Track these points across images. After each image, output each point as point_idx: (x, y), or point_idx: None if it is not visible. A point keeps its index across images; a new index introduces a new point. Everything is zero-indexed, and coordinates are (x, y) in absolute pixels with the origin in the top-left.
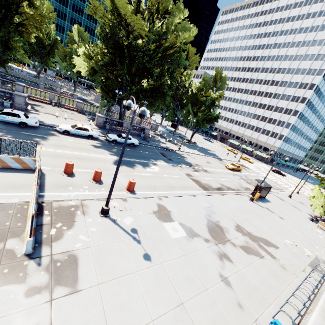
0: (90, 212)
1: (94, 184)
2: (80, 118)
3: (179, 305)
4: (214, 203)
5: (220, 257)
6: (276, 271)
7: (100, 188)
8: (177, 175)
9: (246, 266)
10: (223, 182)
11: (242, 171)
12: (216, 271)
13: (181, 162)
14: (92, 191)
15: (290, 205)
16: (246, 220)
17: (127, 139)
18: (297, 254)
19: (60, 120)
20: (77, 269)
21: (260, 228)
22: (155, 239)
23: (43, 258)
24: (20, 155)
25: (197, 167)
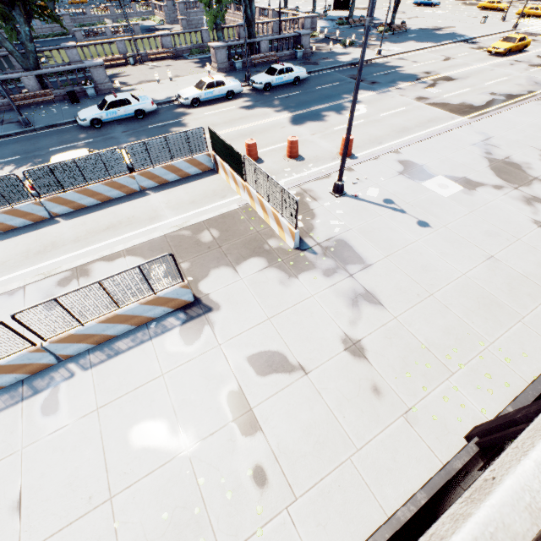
0: (320, 195)
1: (294, 162)
2: (185, 69)
3: (488, 259)
4: (490, 132)
5: (528, 203)
6: None
7: (306, 166)
8: (403, 107)
9: None
10: (492, 88)
11: (530, 49)
12: (526, 219)
13: (395, 79)
14: (299, 173)
15: None
16: None
17: (365, 51)
18: None
19: (167, 86)
20: (354, 250)
21: None
22: (422, 204)
23: (313, 248)
24: (192, 154)
25: (430, 77)
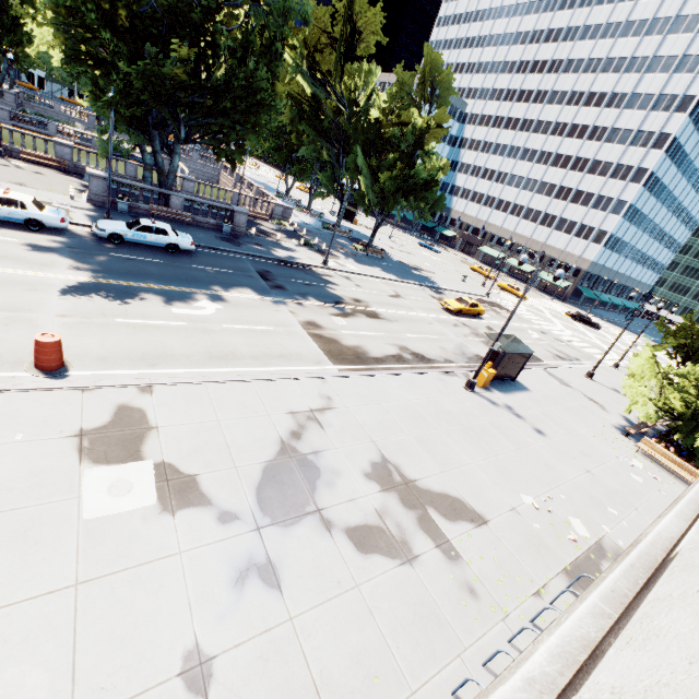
0: None
1: None
2: (54, 184)
3: None
4: (341, 399)
5: (241, 577)
6: (437, 606)
7: None
8: (272, 326)
9: (325, 602)
10: (411, 342)
11: (487, 318)
12: (181, 635)
13: (311, 293)
14: None
15: (581, 398)
16: (422, 442)
17: None
18: (542, 537)
19: None
20: None
21: (454, 466)
22: None
23: None
24: None
25: (355, 306)
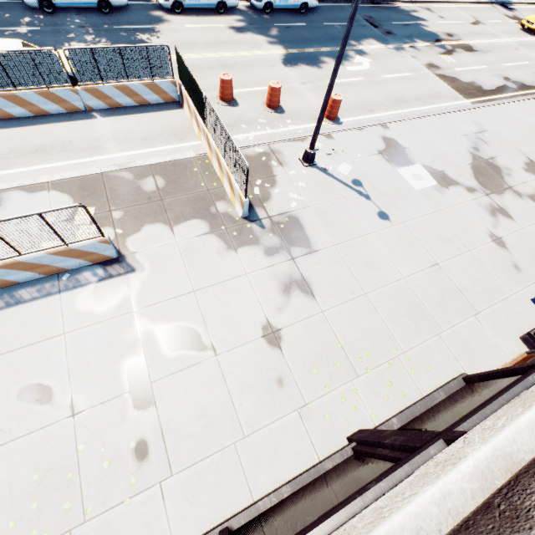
0: (288, 161)
1: (272, 114)
2: None
3: (433, 266)
4: (487, 125)
5: (492, 213)
6: None
7: (284, 121)
8: (409, 72)
9: (534, 224)
10: (509, 71)
11: None
12: (484, 230)
13: (413, 35)
14: (274, 128)
15: None
16: None
17: None
18: None
19: None
20: (304, 231)
21: None
22: (390, 193)
23: (262, 221)
24: (153, 78)
25: (451, 41)
